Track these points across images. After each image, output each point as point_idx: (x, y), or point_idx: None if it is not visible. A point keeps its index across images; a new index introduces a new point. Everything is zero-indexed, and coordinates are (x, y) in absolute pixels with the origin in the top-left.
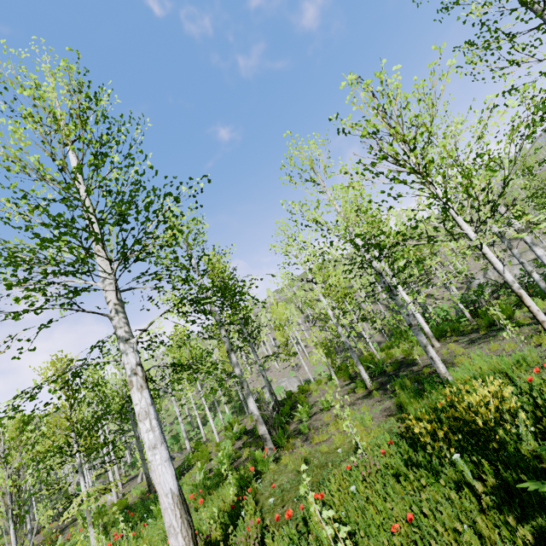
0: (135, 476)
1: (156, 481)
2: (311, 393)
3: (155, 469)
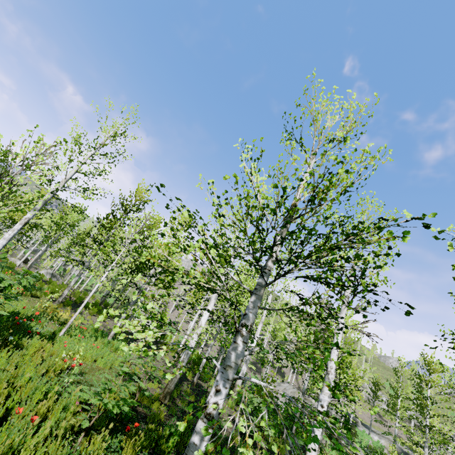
0: None
1: None
2: None
3: None
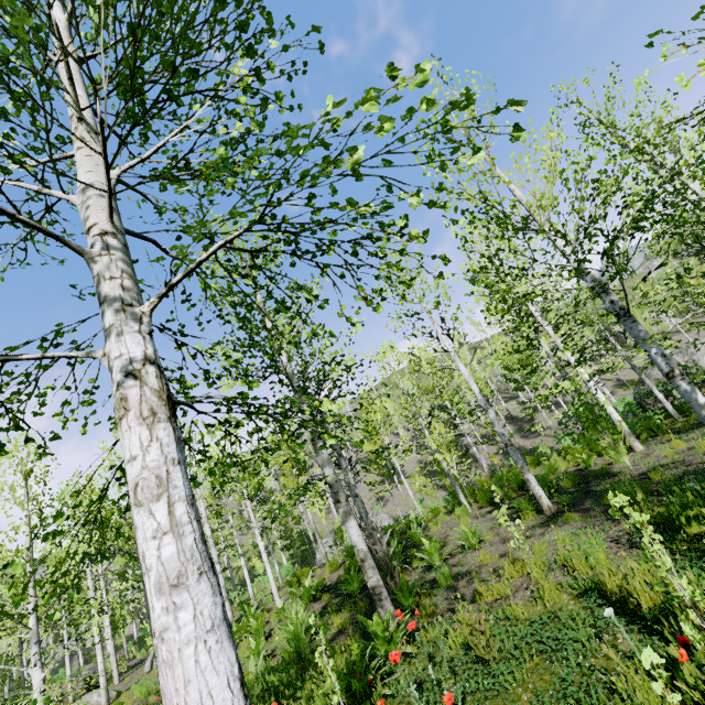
0: (141, 660)
1: (175, 700)
2: (427, 528)
3: (175, 658)
